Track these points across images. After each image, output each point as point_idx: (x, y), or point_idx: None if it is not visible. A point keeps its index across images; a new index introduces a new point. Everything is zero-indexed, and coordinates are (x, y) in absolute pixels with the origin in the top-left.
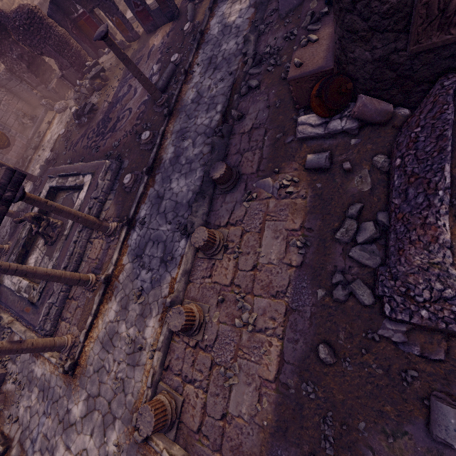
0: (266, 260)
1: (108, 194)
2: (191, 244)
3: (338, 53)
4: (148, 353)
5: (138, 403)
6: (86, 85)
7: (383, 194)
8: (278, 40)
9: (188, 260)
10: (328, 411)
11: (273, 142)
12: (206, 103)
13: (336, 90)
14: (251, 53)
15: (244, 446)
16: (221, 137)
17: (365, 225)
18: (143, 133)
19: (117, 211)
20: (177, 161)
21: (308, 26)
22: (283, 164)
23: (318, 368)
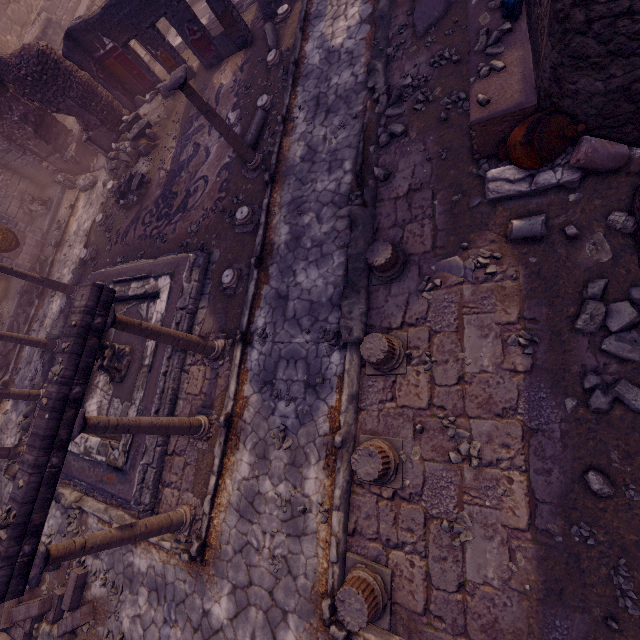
0: (476, 368)
1: (198, 300)
2: (352, 358)
3: (545, 85)
4: (317, 516)
5: (319, 587)
6: (126, 149)
7: (632, 264)
8: (422, 68)
9: (353, 380)
10: (619, 558)
11: (449, 207)
12: (326, 161)
13: (555, 134)
14: (383, 88)
15: (502, 622)
16: (362, 205)
17: (617, 307)
18: (238, 210)
19: (218, 323)
20: (297, 244)
21: (486, 50)
22: (472, 236)
23: (590, 504)
